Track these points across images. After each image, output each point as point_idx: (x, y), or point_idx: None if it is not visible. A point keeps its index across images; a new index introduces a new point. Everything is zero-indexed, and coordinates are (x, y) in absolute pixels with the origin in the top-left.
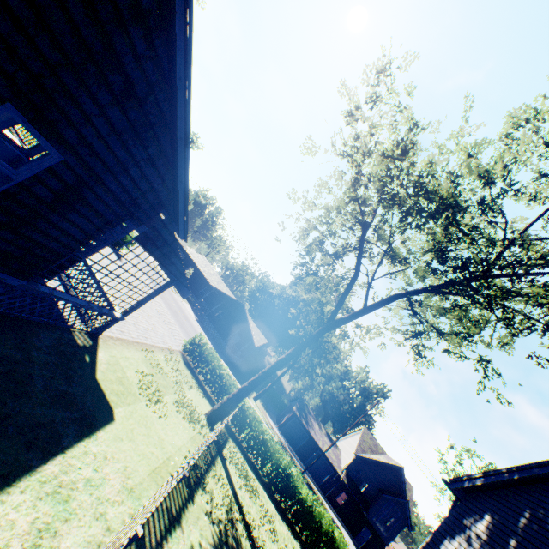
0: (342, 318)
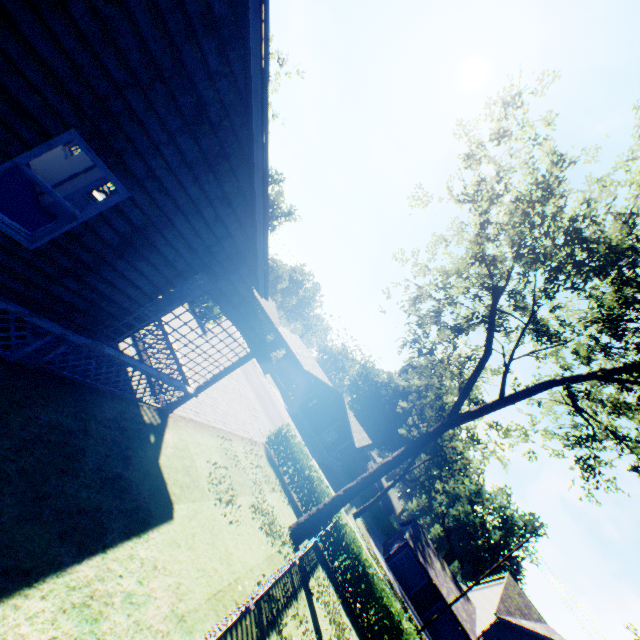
0: (469, 411)
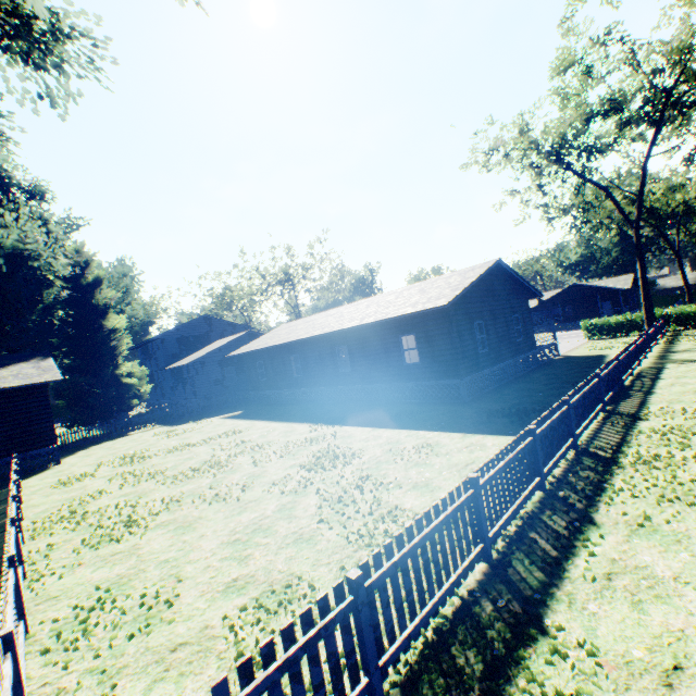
0: (635, 216)
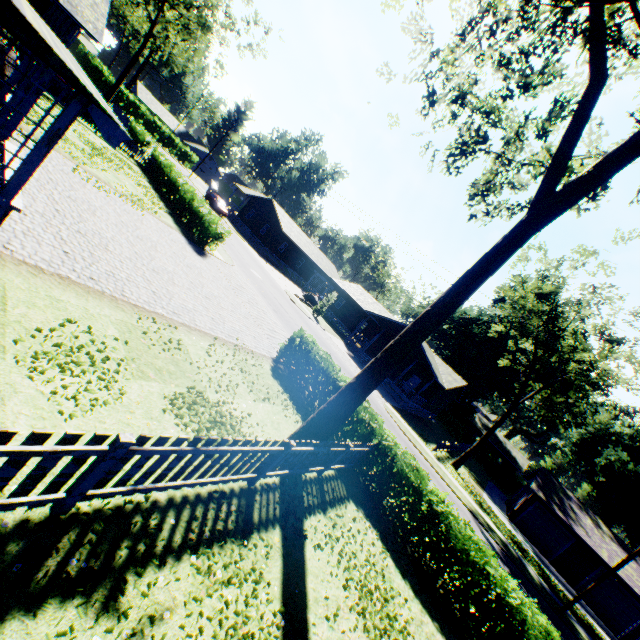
0: (574, 180)
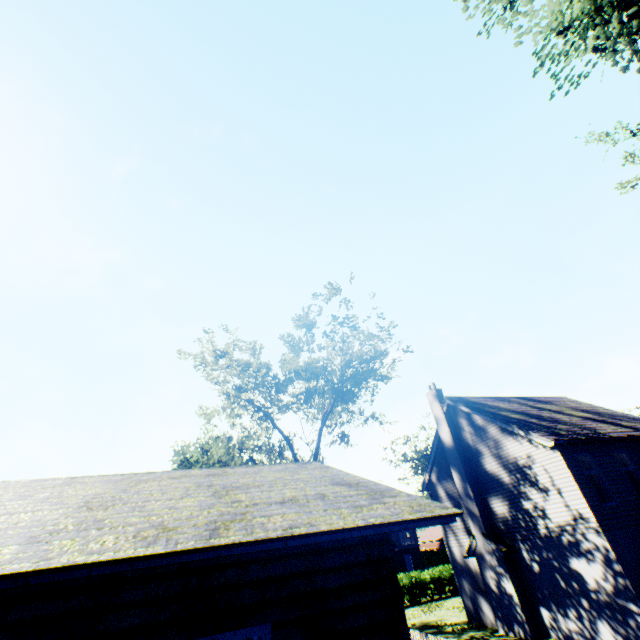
0: None
